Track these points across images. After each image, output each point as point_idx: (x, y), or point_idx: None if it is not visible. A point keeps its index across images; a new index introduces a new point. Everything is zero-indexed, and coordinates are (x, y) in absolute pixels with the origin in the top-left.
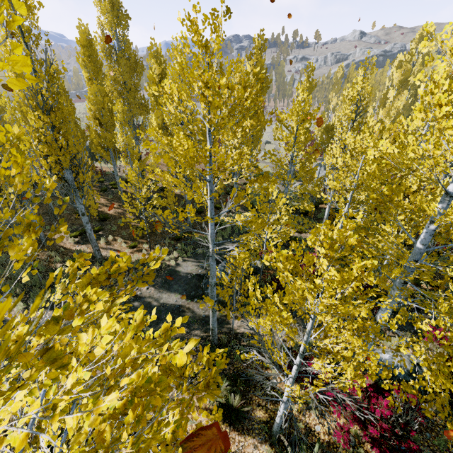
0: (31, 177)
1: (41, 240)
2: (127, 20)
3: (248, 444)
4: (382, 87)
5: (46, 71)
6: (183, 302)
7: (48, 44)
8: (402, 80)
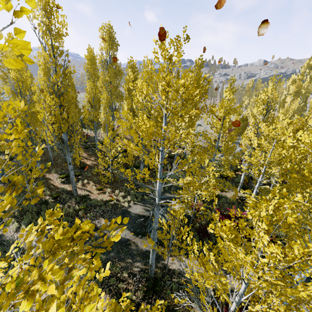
0: (41, 136)
1: (39, 178)
2: (117, 46)
3: None
4: (280, 95)
5: (63, 72)
6: (130, 237)
7: (67, 56)
8: (296, 91)
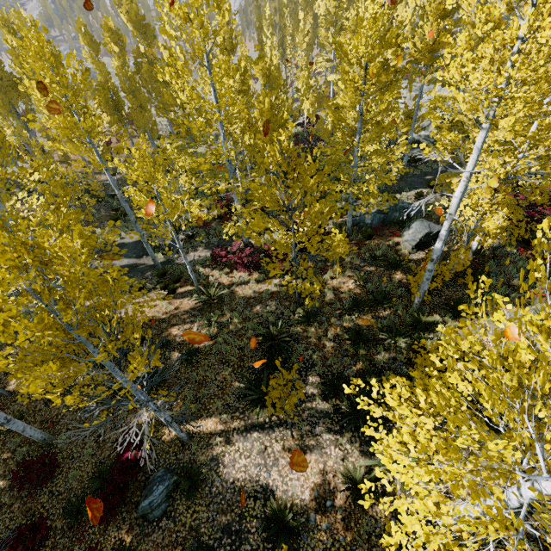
0: None
1: None
2: None
3: (185, 301)
4: None
5: None
6: (135, 261)
7: None
8: None
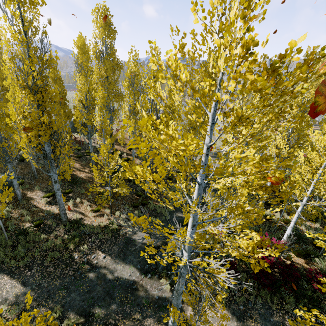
0: (17, 145)
1: (18, 198)
2: (114, 34)
3: None
4: None
5: (39, 57)
6: (137, 277)
7: (45, 35)
8: (315, 91)
